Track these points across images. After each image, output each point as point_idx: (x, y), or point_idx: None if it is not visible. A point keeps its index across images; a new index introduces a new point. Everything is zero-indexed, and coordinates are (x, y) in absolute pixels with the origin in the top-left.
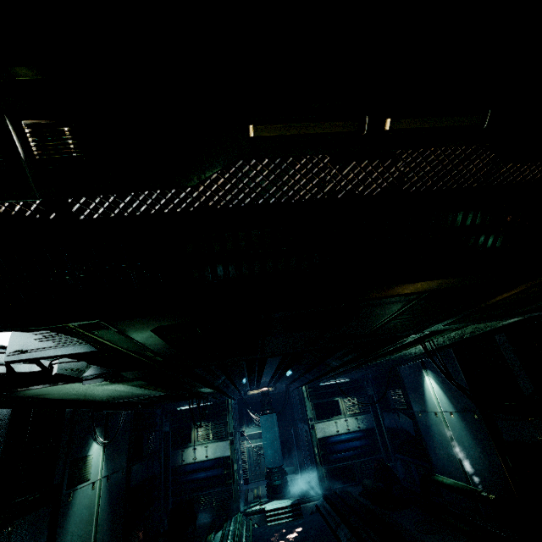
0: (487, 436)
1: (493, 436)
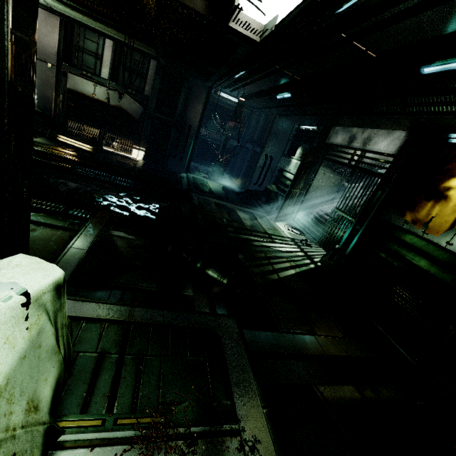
0: (52, 81)
1: (58, 83)
